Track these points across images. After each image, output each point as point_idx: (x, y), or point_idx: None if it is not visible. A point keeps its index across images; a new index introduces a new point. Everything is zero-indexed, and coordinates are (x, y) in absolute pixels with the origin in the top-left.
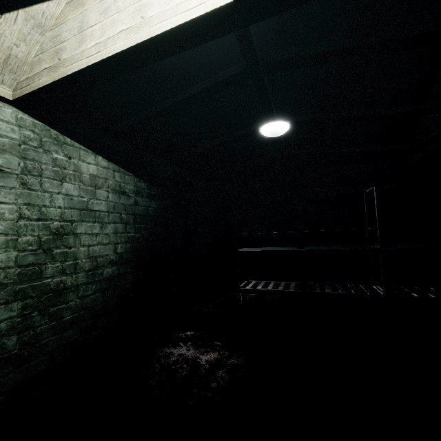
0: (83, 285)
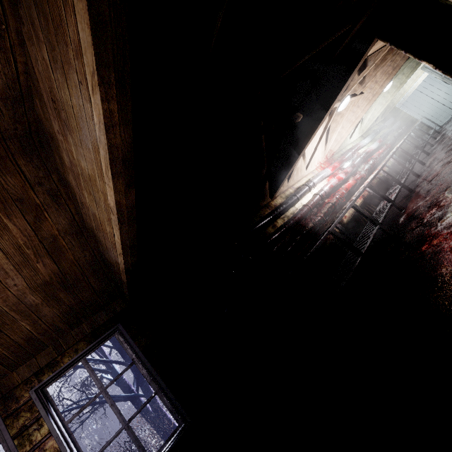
0: None
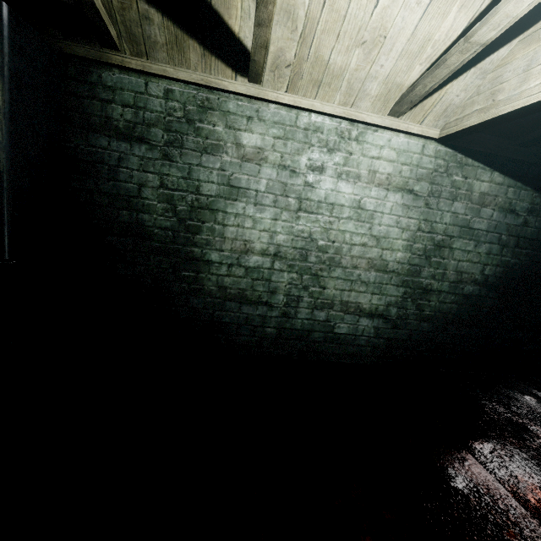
0: (444, 292)
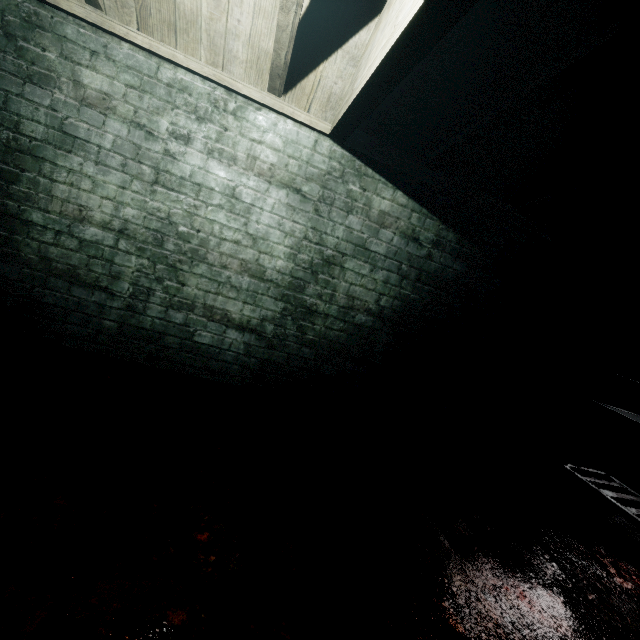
0: (332, 317)
